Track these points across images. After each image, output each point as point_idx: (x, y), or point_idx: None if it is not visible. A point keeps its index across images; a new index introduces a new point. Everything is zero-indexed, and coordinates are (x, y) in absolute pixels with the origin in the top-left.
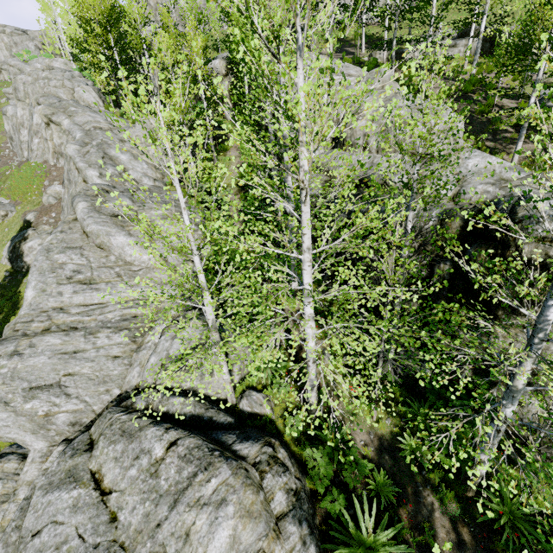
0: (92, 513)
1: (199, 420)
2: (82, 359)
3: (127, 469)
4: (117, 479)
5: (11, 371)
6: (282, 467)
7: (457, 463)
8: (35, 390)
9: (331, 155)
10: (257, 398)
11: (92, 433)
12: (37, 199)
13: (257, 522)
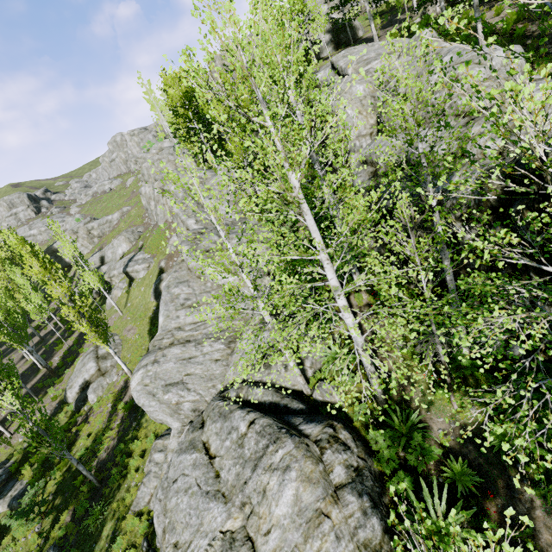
0: (204, 470)
1: (276, 406)
2: (195, 363)
3: (224, 441)
4: (218, 448)
5: (154, 373)
6: (342, 446)
7: (490, 438)
8: (169, 386)
9: (373, 146)
10: (327, 388)
11: (204, 416)
12: (165, 250)
13: (315, 487)
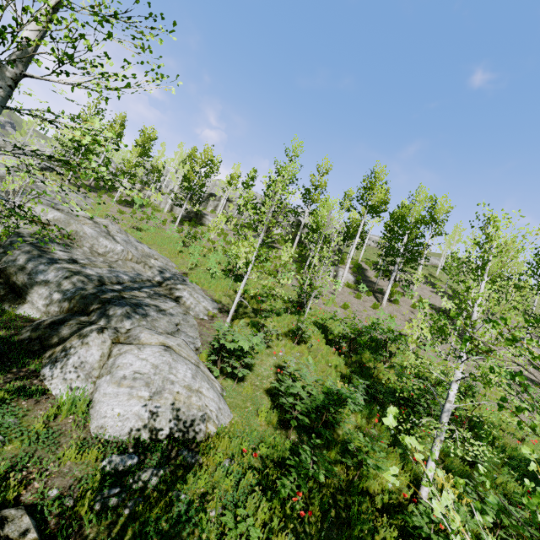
0: None
1: None
2: None
3: None
4: None
5: None
6: None
7: None
8: None
9: None
10: None
11: None
12: None
13: None
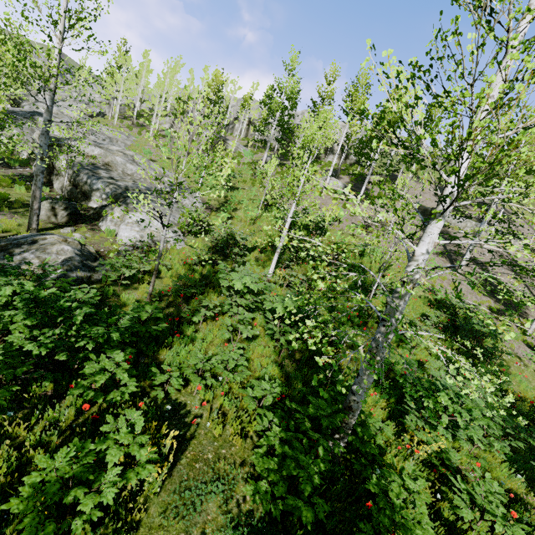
0: None
1: None
2: None
3: None
4: None
5: None
6: None
7: None
8: None
9: None
10: None
11: None
12: None
13: None
